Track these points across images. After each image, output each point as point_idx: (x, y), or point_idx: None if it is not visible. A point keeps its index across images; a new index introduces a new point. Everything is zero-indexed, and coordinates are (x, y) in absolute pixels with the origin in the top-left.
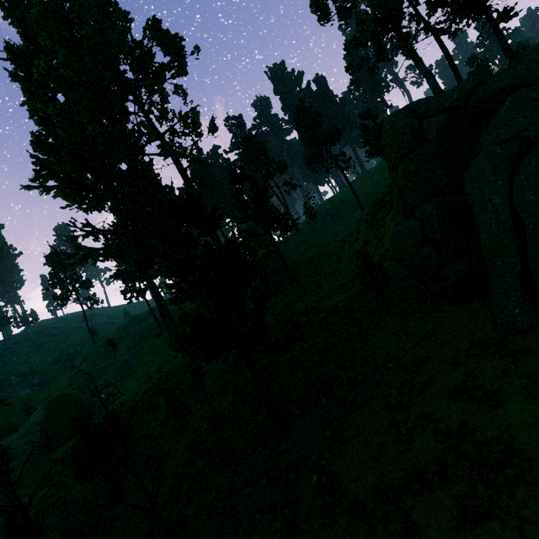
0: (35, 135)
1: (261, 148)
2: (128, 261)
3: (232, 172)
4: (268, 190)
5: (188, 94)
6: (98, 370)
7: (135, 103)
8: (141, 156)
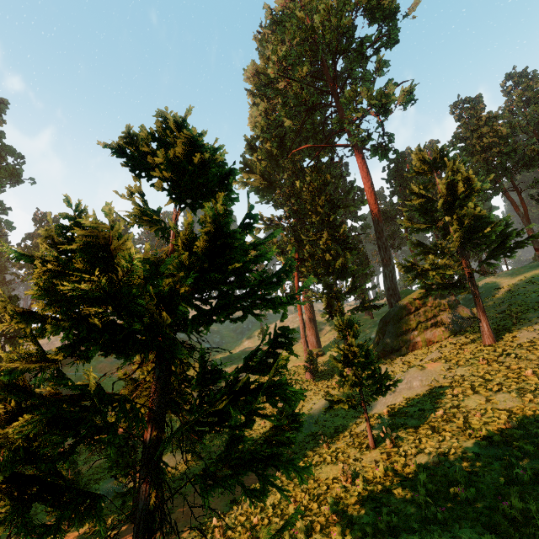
0: (246, 138)
1: (498, 132)
2: (279, 257)
3: (419, 156)
4: (474, 181)
5: (385, 63)
6: (242, 352)
7: (329, 93)
8: (330, 152)
